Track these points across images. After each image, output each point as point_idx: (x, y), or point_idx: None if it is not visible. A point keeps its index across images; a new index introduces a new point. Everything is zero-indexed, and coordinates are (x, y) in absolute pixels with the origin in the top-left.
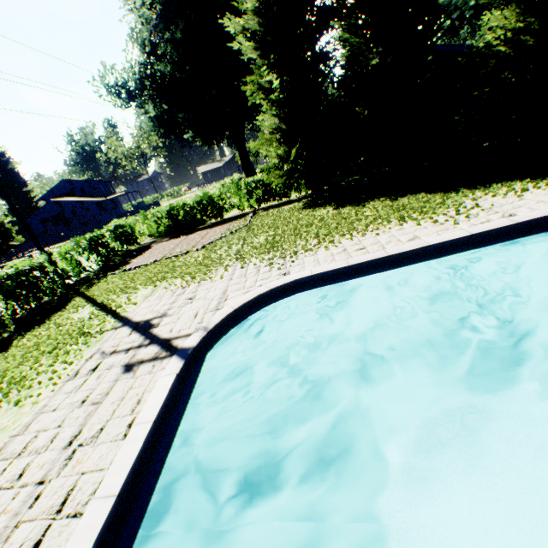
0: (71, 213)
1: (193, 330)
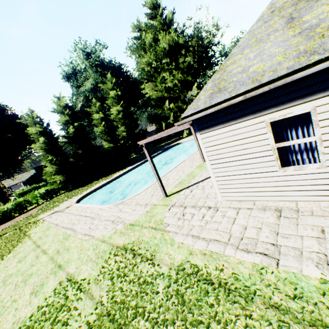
0: None
1: (71, 204)
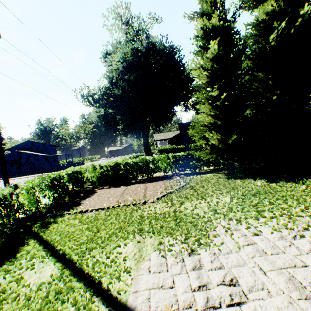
0: (25, 160)
1: None
